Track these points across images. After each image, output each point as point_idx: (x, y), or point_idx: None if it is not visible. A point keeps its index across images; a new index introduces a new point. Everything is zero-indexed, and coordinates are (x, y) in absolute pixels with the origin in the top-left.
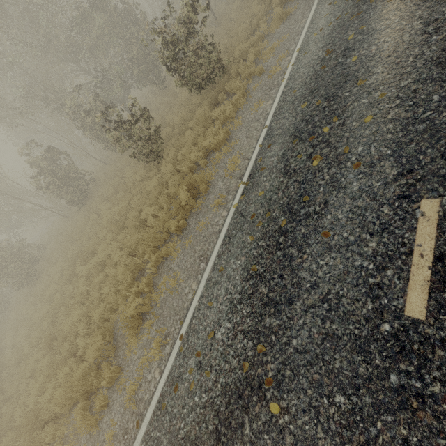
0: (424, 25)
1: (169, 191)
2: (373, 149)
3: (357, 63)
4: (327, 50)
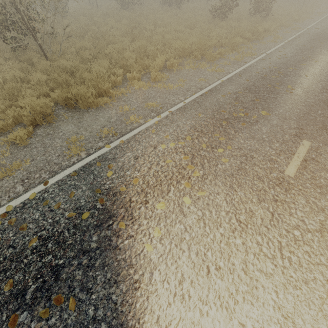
0: None
1: (240, 29)
2: None
3: None
4: (322, 32)
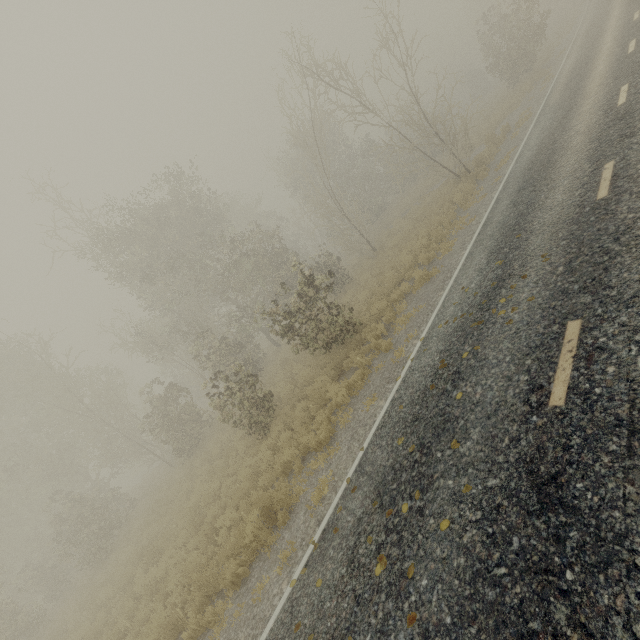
0: (529, 387)
1: (251, 498)
2: (435, 596)
3: (460, 404)
4: (442, 360)
